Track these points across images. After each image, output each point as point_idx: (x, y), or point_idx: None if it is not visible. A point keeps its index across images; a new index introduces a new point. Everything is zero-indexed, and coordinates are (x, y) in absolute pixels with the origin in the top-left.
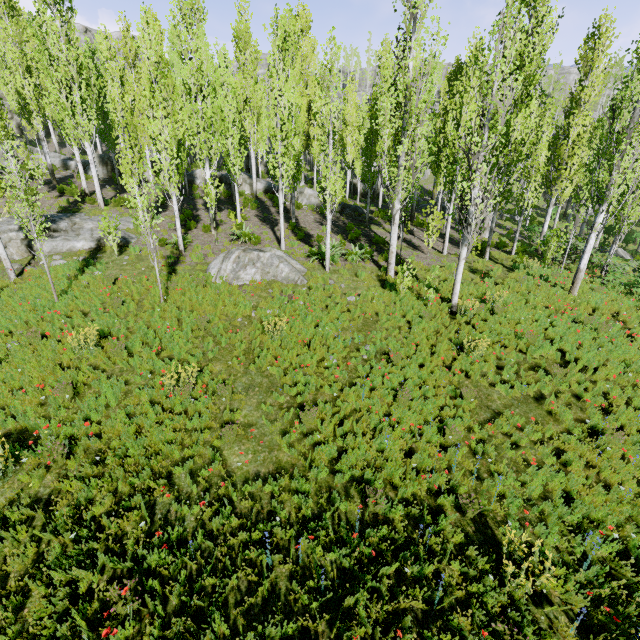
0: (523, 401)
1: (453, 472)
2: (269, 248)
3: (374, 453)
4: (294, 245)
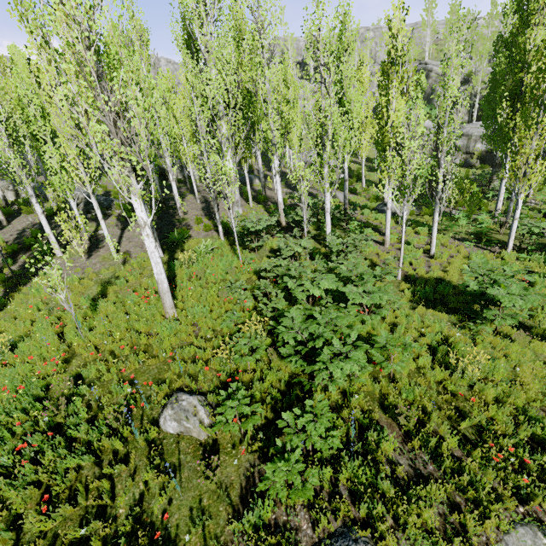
0: None
1: None
2: None
3: None
4: None
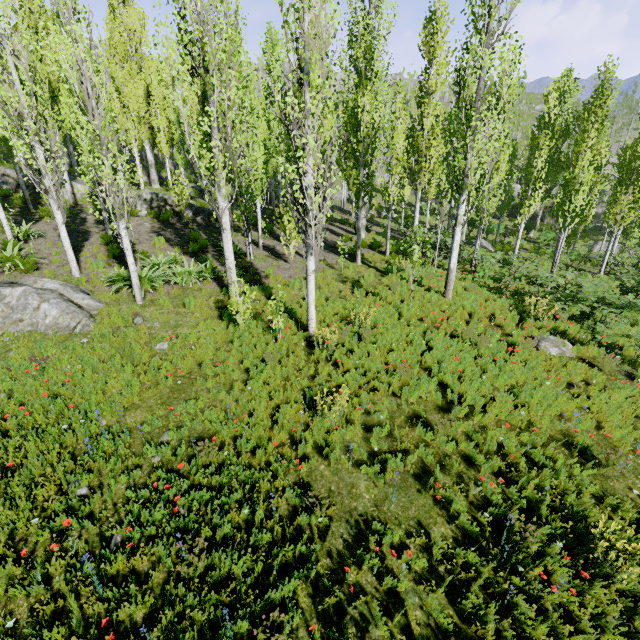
0: (401, 485)
1: None
2: (33, 278)
3: None
4: (99, 267)
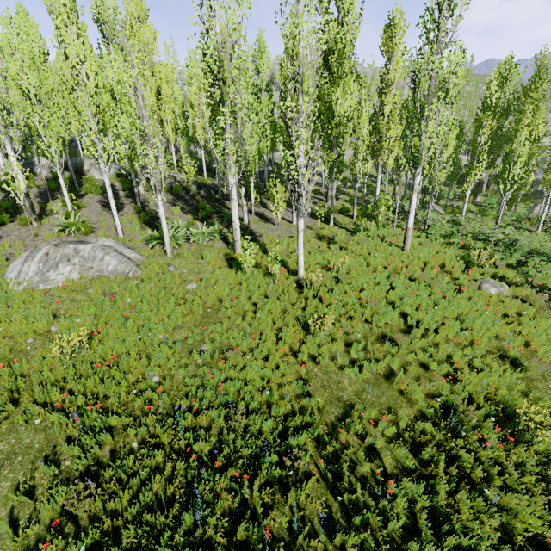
0: (374, 382)
1: (296, 532)
2: (95, 238)
3: (181, 540)
4: (136, 230)
